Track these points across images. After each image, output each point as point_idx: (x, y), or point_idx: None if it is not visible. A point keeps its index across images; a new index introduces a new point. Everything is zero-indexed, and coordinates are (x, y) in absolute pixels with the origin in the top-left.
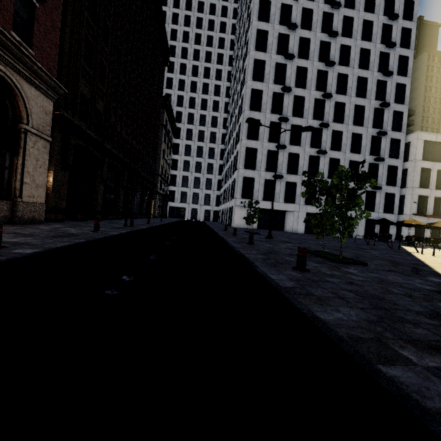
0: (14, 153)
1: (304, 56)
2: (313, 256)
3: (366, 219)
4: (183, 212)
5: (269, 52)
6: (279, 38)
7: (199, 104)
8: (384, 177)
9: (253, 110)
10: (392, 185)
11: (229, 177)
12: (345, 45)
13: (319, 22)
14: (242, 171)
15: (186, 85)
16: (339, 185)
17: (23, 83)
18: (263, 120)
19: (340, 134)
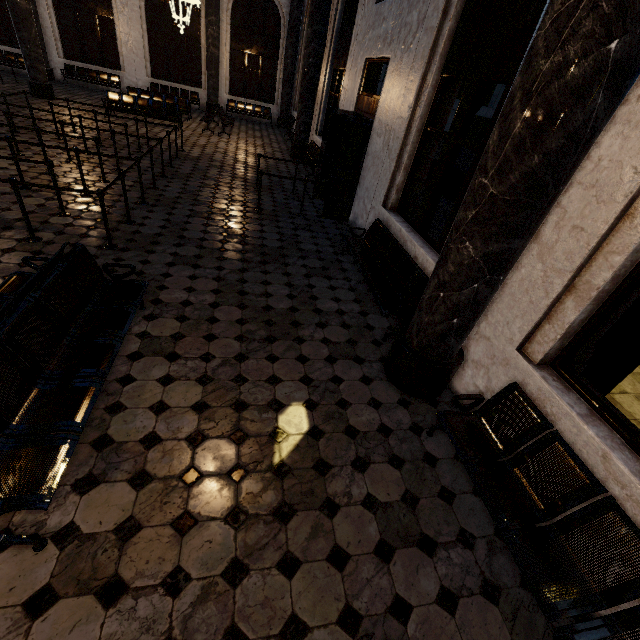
0: None
1: None
2: None
3: None
4: None
5: None
6: None
7: None
8: None
9: None
10: None
11: None
12: None
13: None
14: None
15: None
16: None
17: None
18: None
19: None
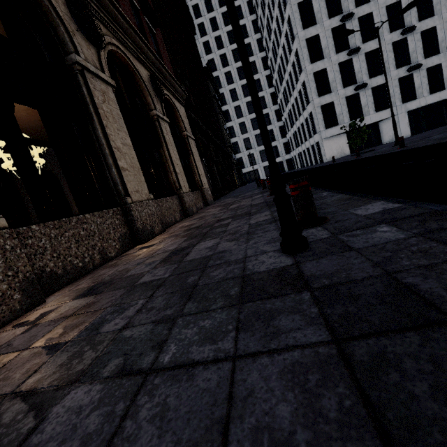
0: (188, 155)
1: None
2: None
3: None
4: (257, 174)
5: None
6: None
7: (231, 58)
8: None
9: (307, 27)
10: None
11: (298, 116)
12: None
13: None
14: (318, 101)
15: (211, 45)
16: None
17: (174, 100)
18: (322, 32)
19: None
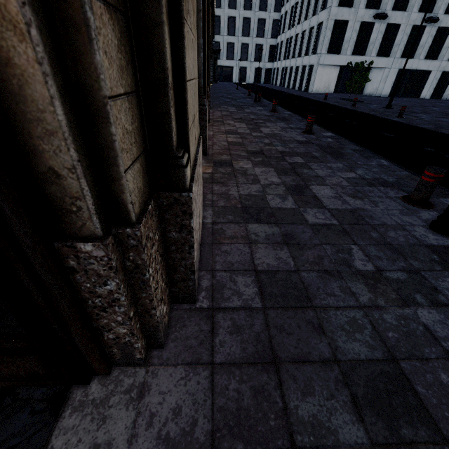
0: None
1: None
2: None
3: None
4: (230, 73)
5: None
6: None
7: None
8: None
9: None
10: None
11: (304, 18)
12: None
13: None
14: (335, 11)
15: None
16: None
17: None
18: None
19: None
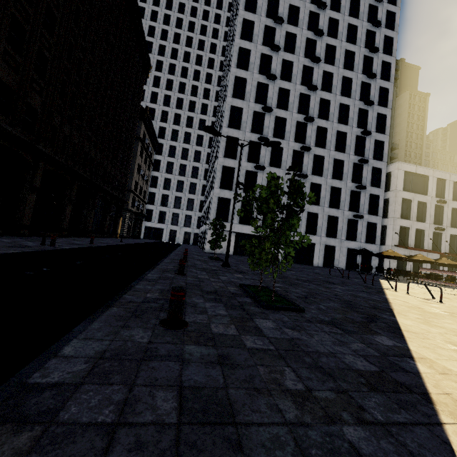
0: None
1: (286, 79)
2: (243, 295)
3: (348, 249)
4: (161, 233)
5: (251, 71)
6: (262, 58)
7: (184, 121)
8: (366, 206)
9: (233, 128)
10: (374, 215)
11: (208, 197)
12: (328, 71)
13: (302, 47)
14: (218, 191)
15: (172, 101)
16: (268, 198)
17: None
18: (242, 138)
19: (322, 158)
